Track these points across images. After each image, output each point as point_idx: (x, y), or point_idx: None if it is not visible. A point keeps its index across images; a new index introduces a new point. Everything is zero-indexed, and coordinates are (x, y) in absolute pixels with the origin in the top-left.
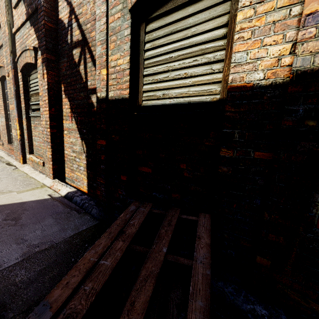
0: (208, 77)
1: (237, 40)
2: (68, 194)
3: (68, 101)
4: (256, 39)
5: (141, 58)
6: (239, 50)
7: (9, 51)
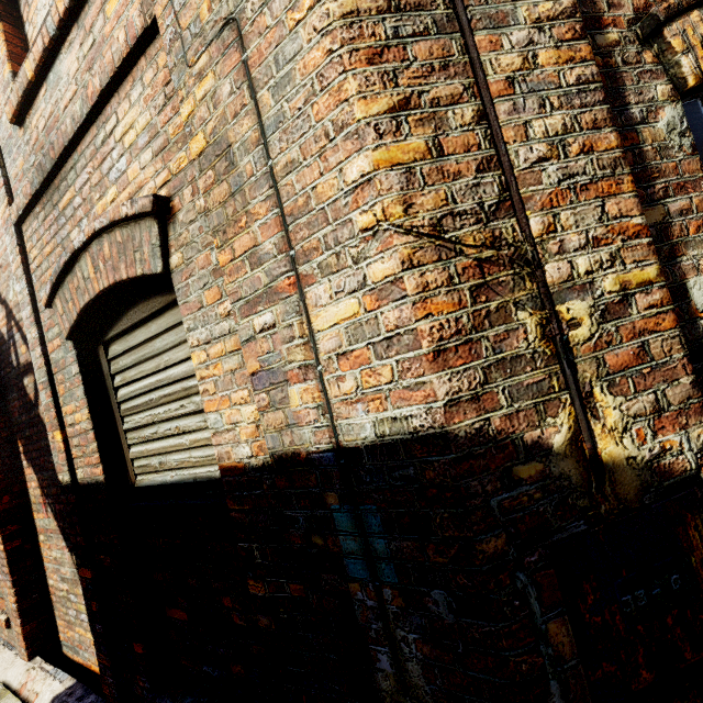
0: (207, 433)
1: (203, 394)
2: None
3: (33, 474)
4: (223, 394)
5: (114, 401)
6: (211, 409)
7: None
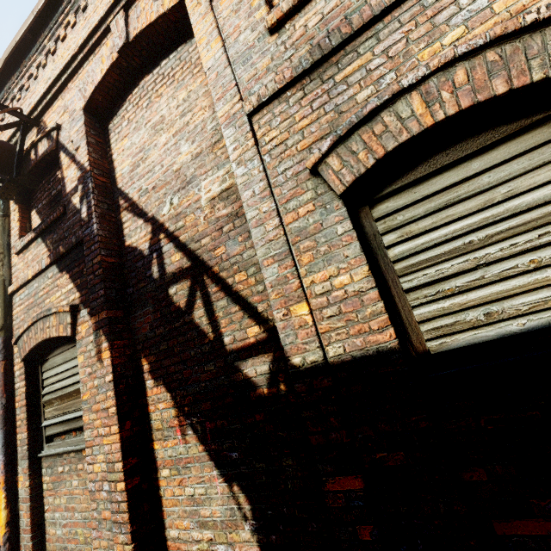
0: None
1: None
2: None
3: (165, 393)
4: None
5: (384, 261)
6: None
7: None
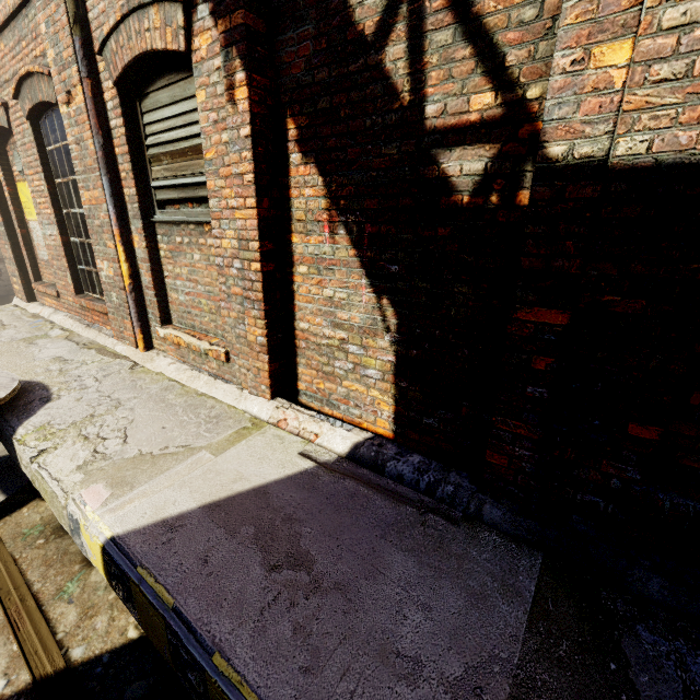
0: None
1: None
2: (358, 450)
3: (315, 175)
4: None
5: None
6: None
7: (65, 18)
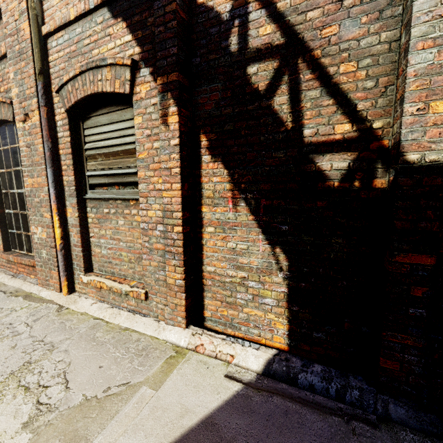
0: None
1: None
2: (272, 366)
3: (222, 169)
4: None
5: None
6: None
7: (32, 70)
